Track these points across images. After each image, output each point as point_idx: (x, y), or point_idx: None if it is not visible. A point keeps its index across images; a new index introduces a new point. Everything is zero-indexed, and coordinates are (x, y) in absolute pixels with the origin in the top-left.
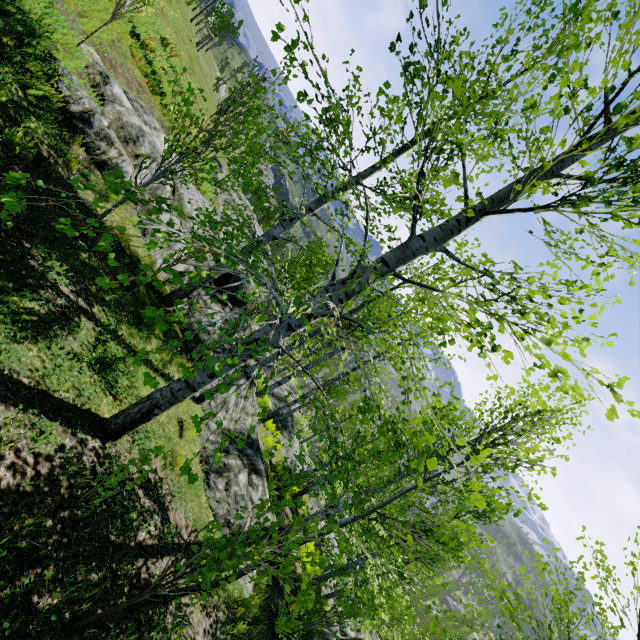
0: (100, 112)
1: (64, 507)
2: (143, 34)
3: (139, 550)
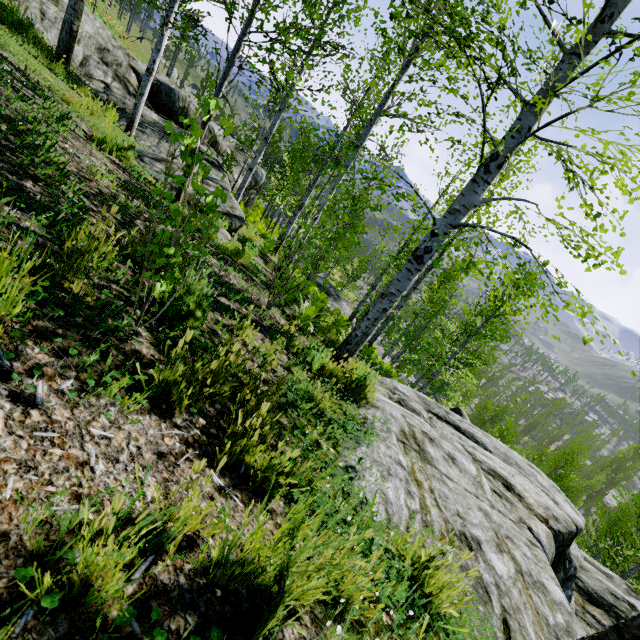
0: None
1: None
2: None
3: None
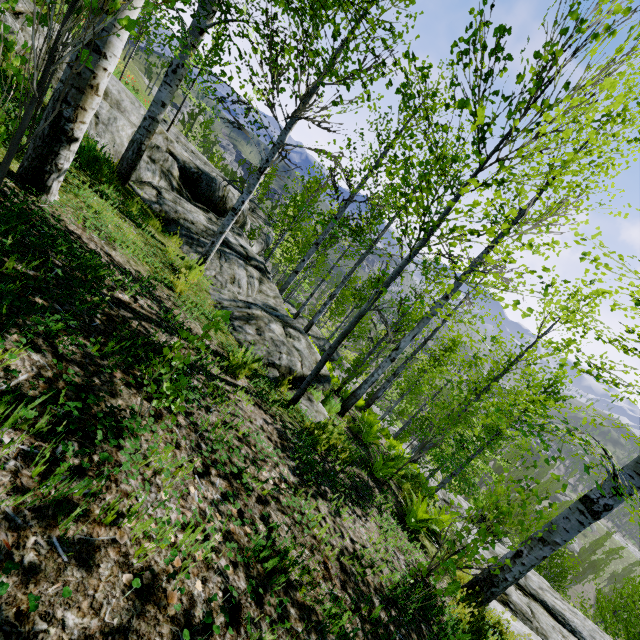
0: None
1: None
2: None
3: (121, 305)
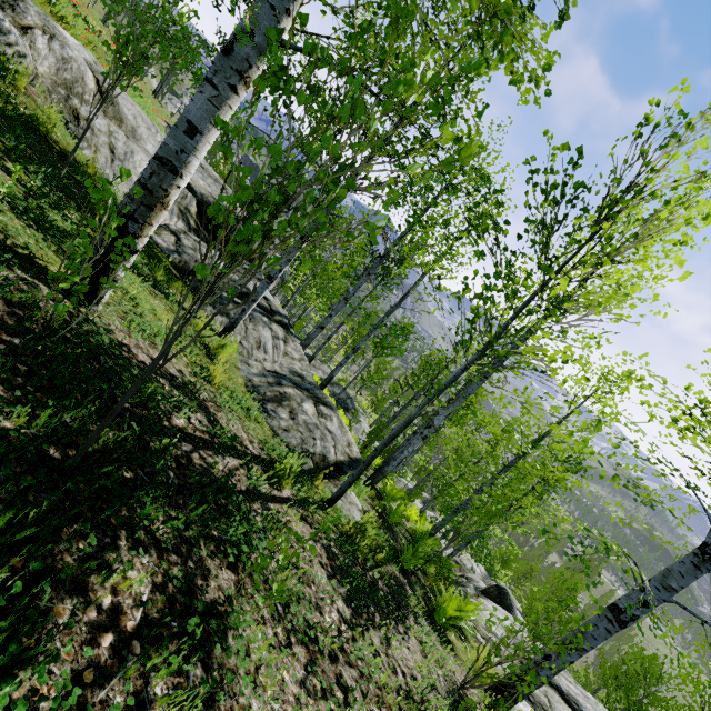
0: None
1: (8, 333)
2: None
3: (180, 435)
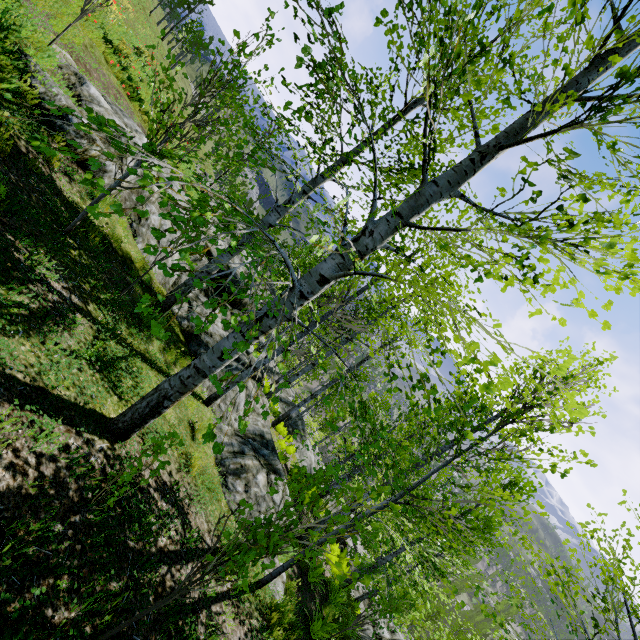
0: (78, 111)
1: (74, 511)
2: (116, 41)
3: (161, 556)
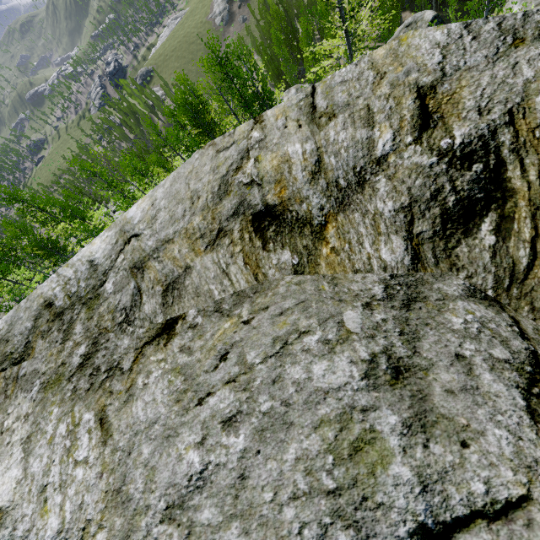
0: None
1: None
2: None
3: None
